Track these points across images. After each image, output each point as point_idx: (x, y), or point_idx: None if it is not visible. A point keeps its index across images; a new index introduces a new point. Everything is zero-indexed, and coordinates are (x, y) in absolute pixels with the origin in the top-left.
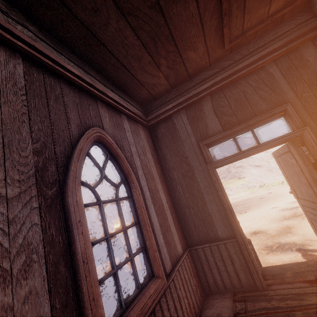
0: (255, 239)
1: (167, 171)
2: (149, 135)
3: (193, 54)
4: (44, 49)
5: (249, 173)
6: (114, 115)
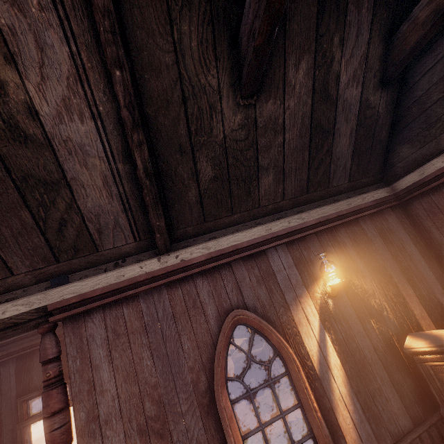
0: None
1: None
2: None
3: None
4: None
5: None
6: None
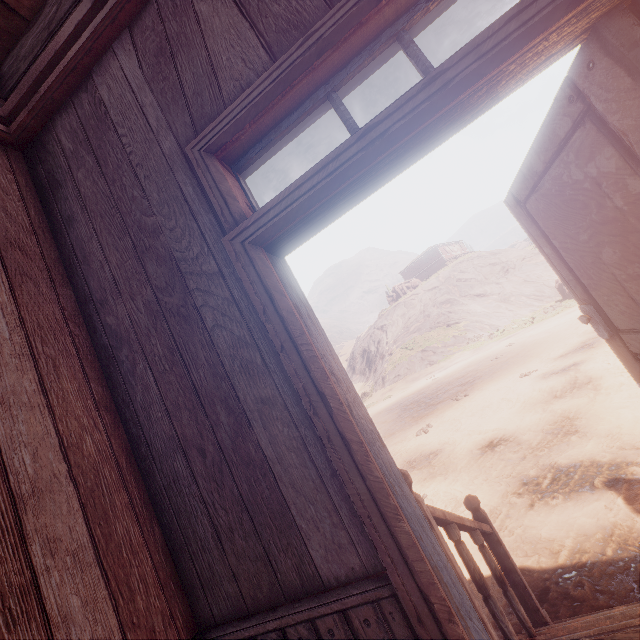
0: (493, 463)
1: (98, 305)
2: (28, 178)
3: None
4: None
5: (465, 311)
6: None
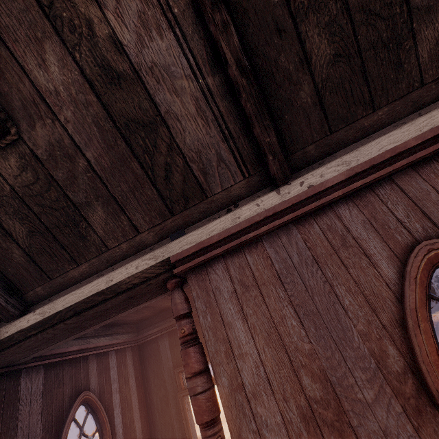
0: None
1: (149, 393)
2: (138, 353)
3: (169, 303)
4: (57, 350)
5: None
6: (102, 359)
